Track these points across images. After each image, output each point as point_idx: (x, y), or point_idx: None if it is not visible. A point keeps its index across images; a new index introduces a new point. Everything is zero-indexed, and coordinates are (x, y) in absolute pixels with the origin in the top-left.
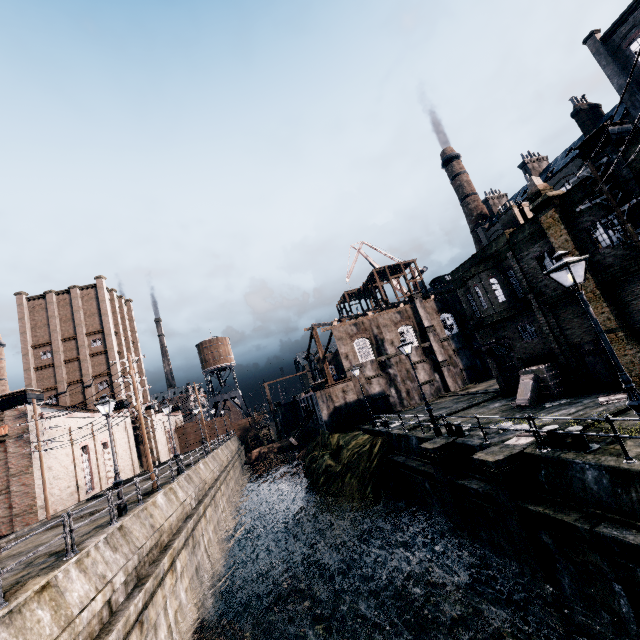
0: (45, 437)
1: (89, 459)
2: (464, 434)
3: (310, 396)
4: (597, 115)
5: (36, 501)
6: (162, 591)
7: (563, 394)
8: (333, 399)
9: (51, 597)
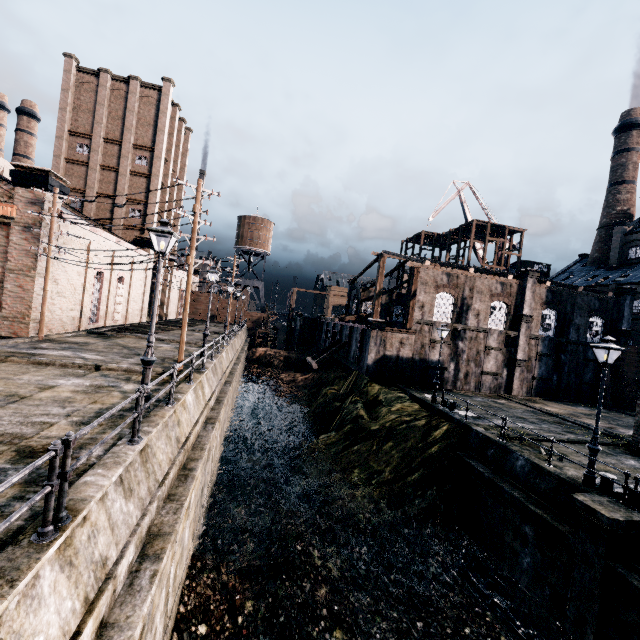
0: (59, 242)
1: (101, 288)
2: None
3: (351, 327)
4: None
5: (30, 312)
6: (172, 549)
7: None
8: (386, 346)
9: None
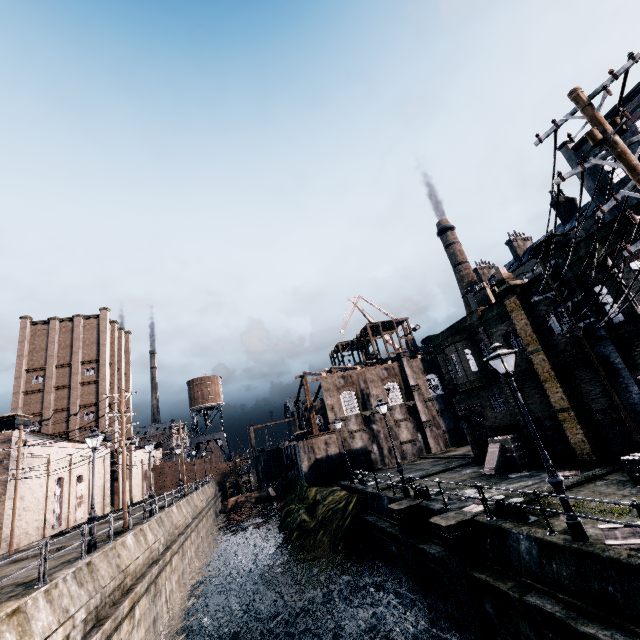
0: (24, 465)
1: (62, 492)
2: (430, 498)
3: (293, 445)
4: (573, 207)
5: (2, 532)
6: (118, 636)
7: (527, 466)
8: (315, 450)
9: (19, 622)
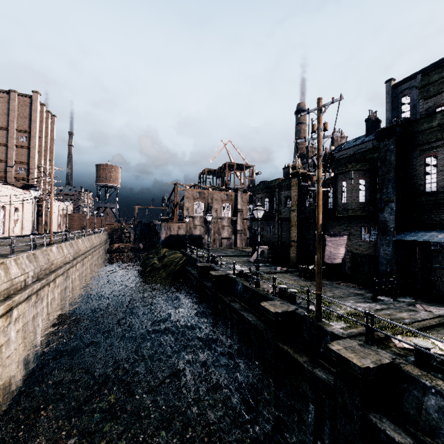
0: None
1: (4, 215)
2: (218, 265)
3: (160, 224)
4: (377, 126)
5: None
6: (48, 287)
7: (270, 262)
8: (171, 230)
9: (4, 268)
